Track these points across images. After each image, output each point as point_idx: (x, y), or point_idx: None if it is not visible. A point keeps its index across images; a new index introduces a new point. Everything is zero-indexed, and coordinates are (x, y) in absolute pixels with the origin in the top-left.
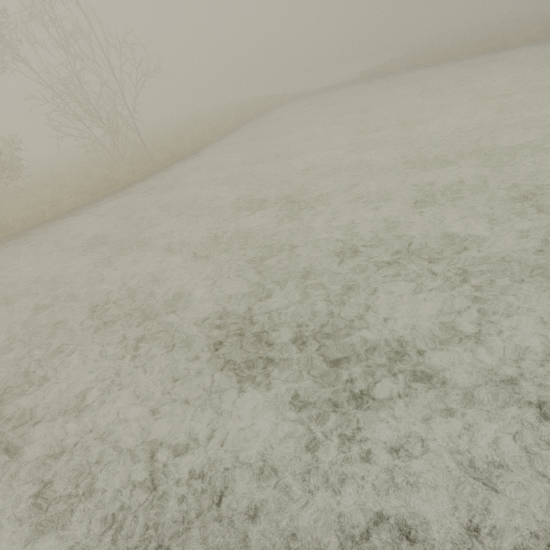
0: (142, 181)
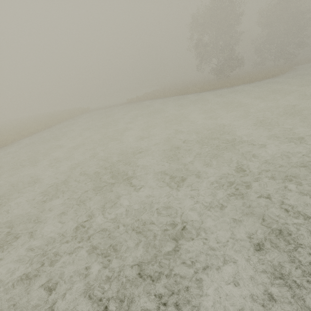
0: None
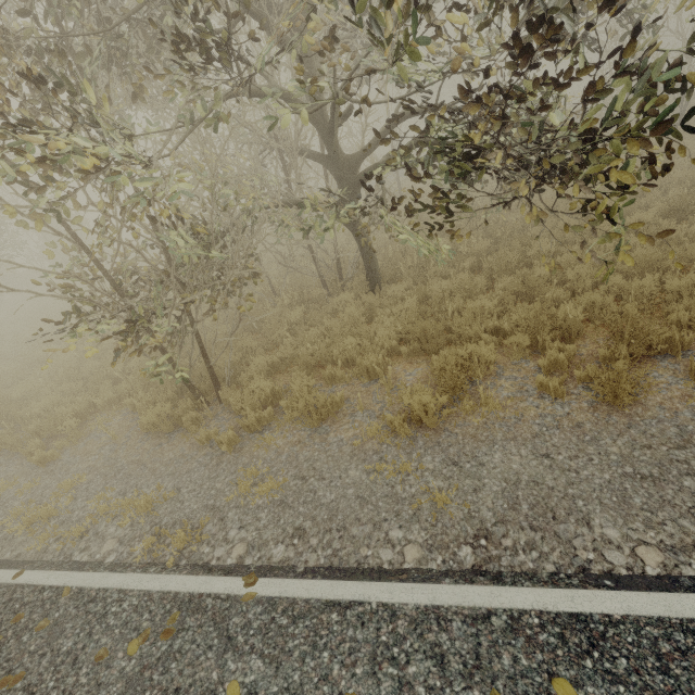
0: None
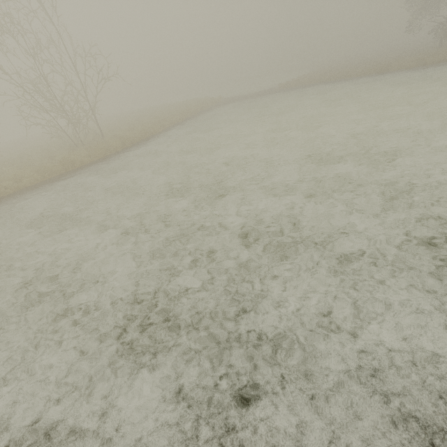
0: (95, 164)
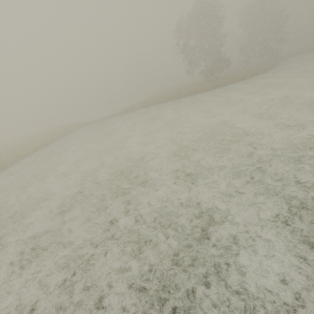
0: None
